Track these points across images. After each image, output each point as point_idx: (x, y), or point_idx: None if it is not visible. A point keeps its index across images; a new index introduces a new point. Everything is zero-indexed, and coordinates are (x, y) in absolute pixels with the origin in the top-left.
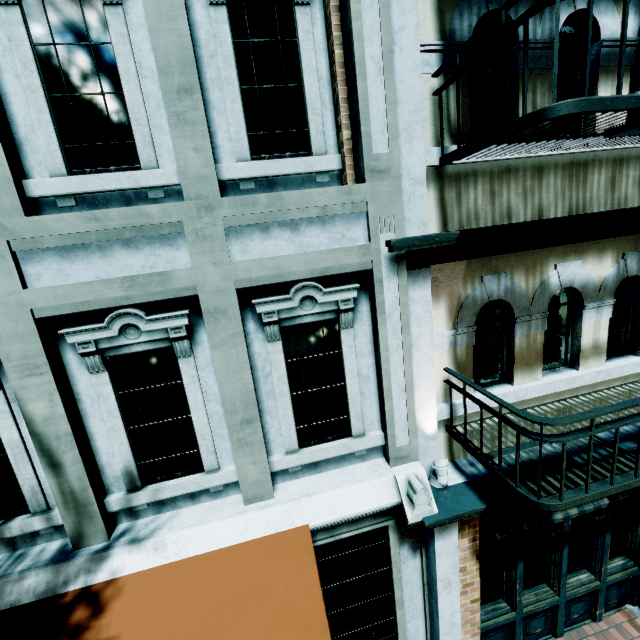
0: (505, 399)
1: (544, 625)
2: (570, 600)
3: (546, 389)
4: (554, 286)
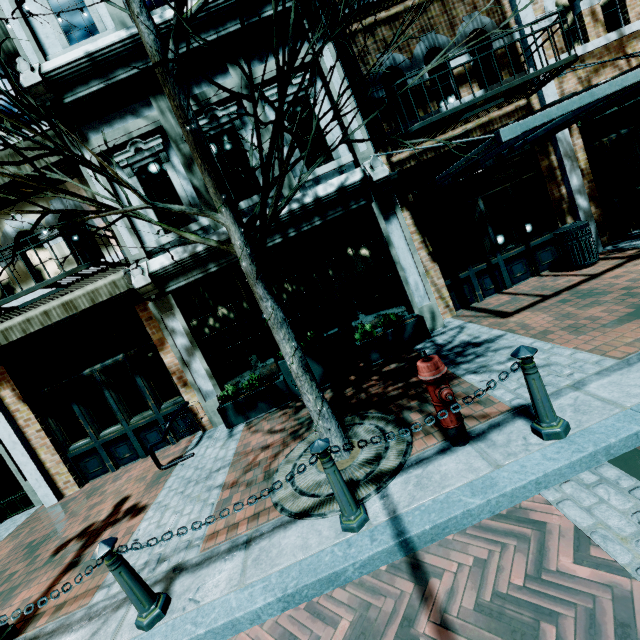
0: (11, 305)
1: (131, 451)
2: (142, 431)
3: (37, 293)
4: (12, 233)
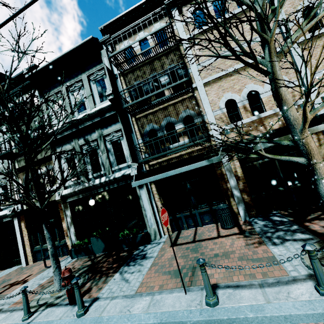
0: None
1: None
2: None
3: None
4: None
